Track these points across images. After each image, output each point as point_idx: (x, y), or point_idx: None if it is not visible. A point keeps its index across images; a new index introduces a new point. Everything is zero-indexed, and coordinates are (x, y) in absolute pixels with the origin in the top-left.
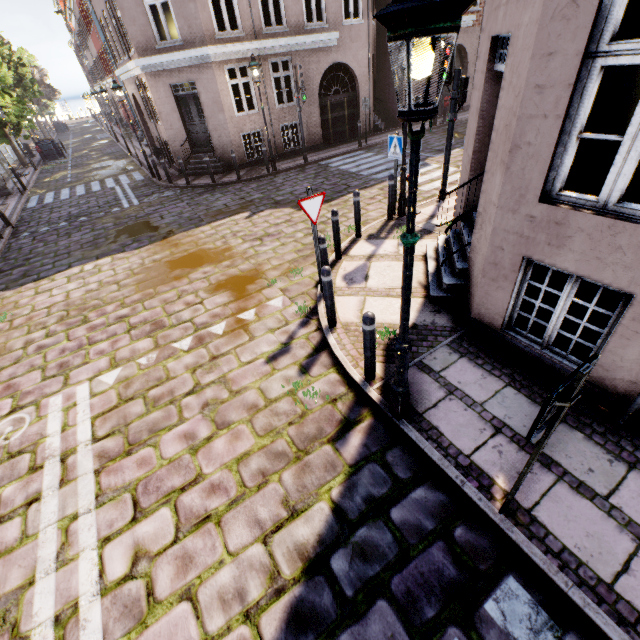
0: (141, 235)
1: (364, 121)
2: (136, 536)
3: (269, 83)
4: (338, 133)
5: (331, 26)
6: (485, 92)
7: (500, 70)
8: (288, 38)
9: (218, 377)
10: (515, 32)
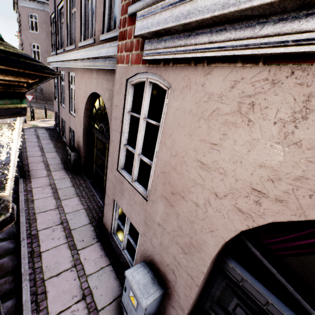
0: None
1: None
2: None
3: None
4: None
5: None
6: None
7: None
8: None
9: None
10: None
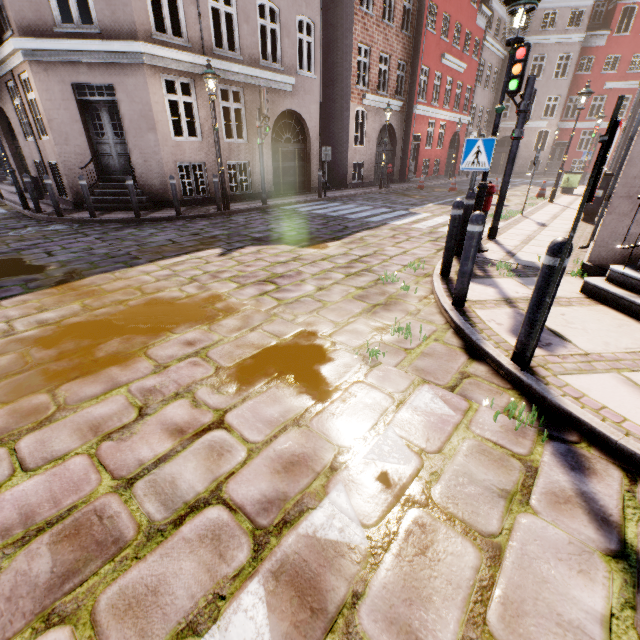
0: (2, 278)
1: (314, 176)
2: None
3: (217, 110)
4: (288, 184)
5: (286, 71)
6: None
7: None
8: (243, 66)
9: None
10: None
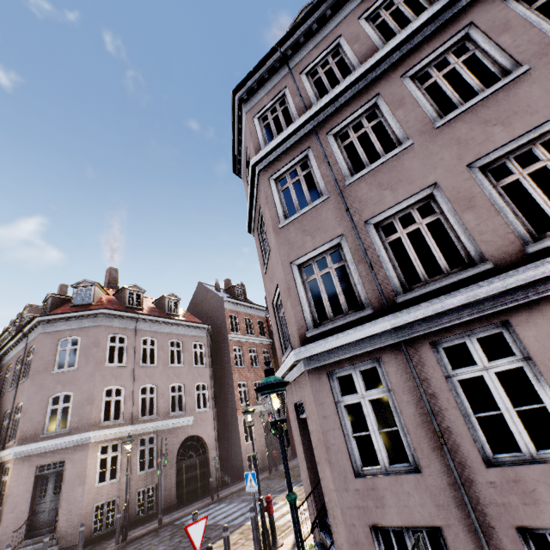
0: None
1: (214, 477)
2: None
3: (135, 454)
4: (191, 491)
5: (188, 413)
6: (300, 429)
7: (304, 417)
8: (157, 421)
9: None
10: (304, 398)
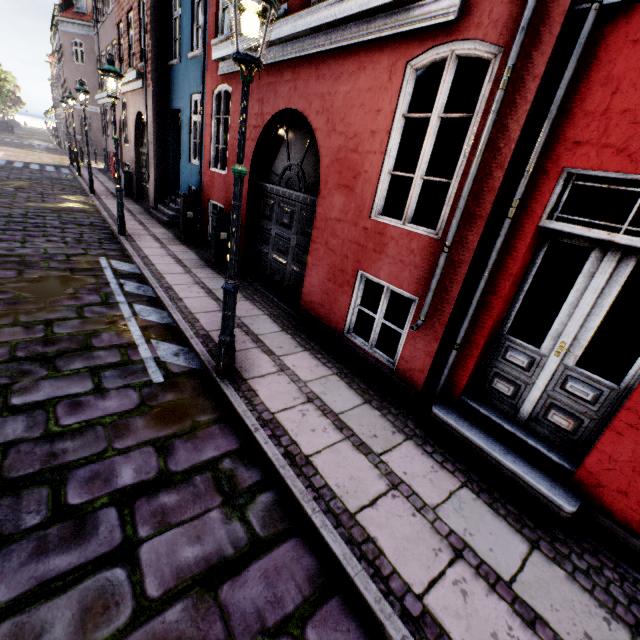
0: (38, 151)
1: None
2: (10, 157)
3: None
4: None
5: None
6: None
7: None
8: None
9: (40, 159)
10: None
